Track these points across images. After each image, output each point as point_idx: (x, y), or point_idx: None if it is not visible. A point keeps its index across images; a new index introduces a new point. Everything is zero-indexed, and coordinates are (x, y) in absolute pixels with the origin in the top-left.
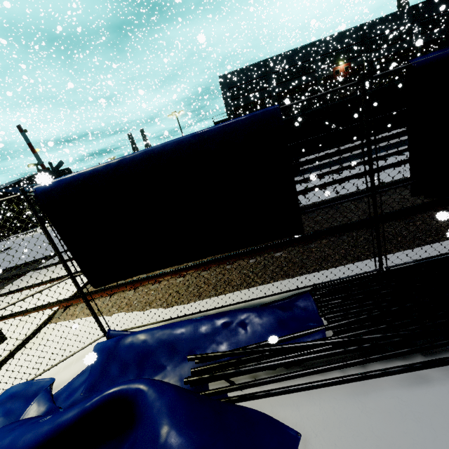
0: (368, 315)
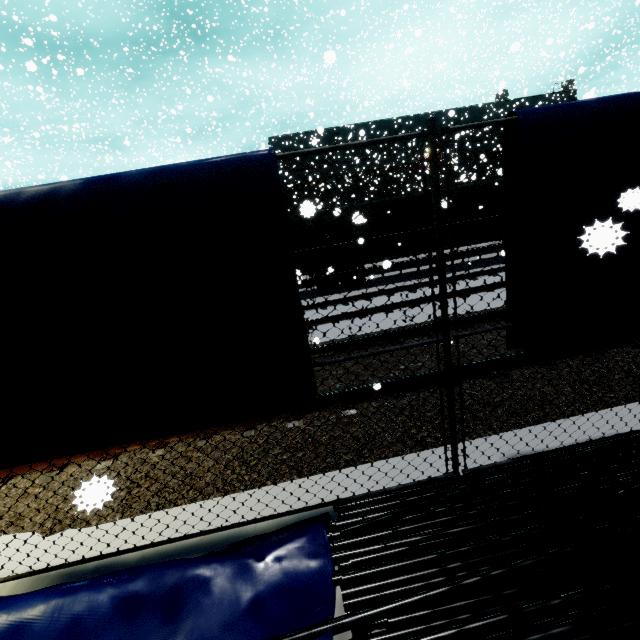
0: (423, 596)
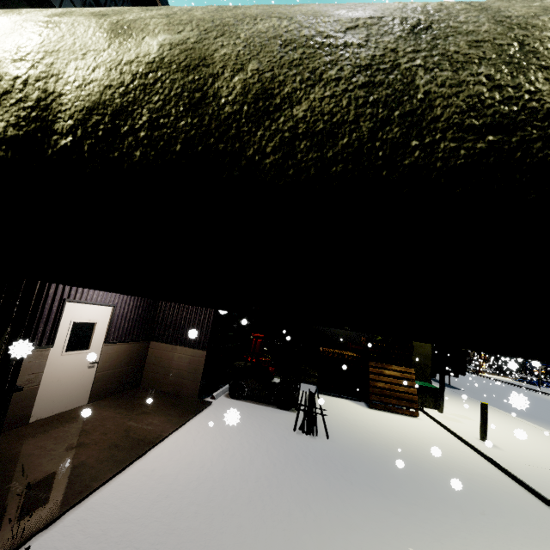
0: None
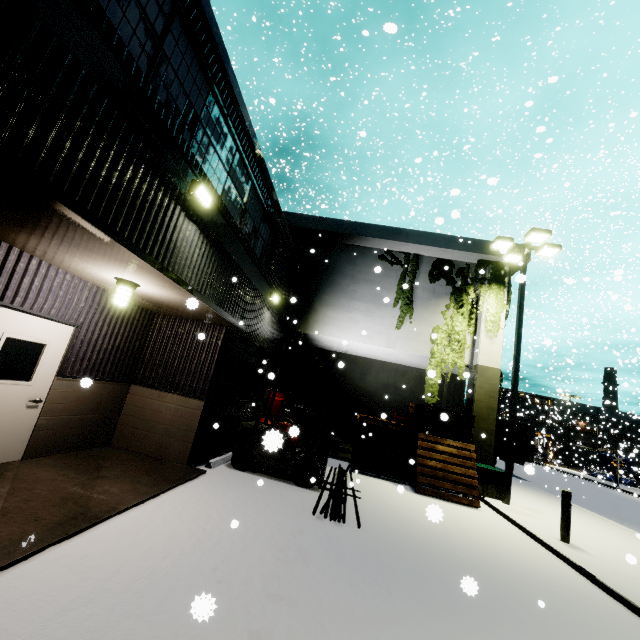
0: None
